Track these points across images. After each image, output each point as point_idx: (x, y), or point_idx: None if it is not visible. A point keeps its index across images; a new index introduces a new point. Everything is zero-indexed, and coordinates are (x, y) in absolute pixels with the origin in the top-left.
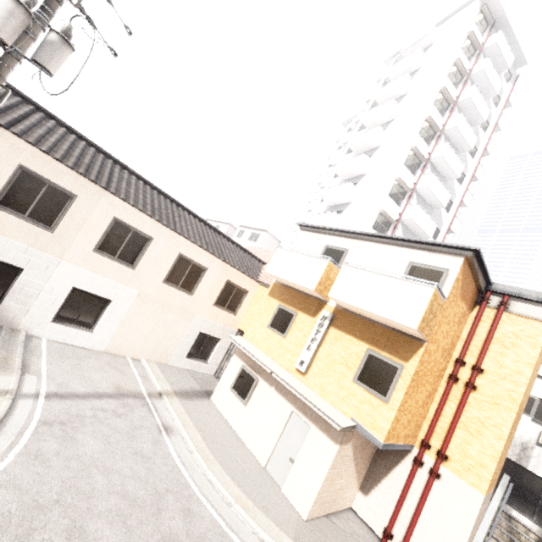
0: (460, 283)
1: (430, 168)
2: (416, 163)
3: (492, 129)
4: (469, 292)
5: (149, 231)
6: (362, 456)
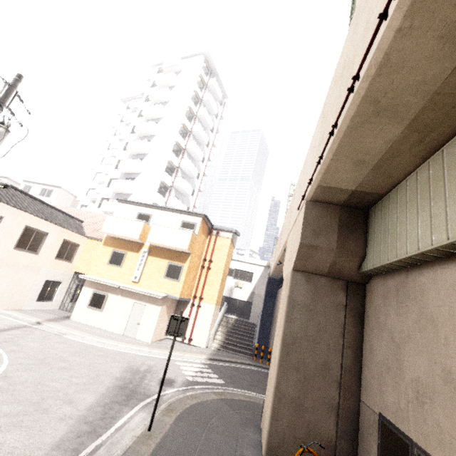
0: (201, 228)
1: (186, 154)
2: (178, 151)
3: (215, 132)
4: (205, 230)
5: None
6: (170, 311)
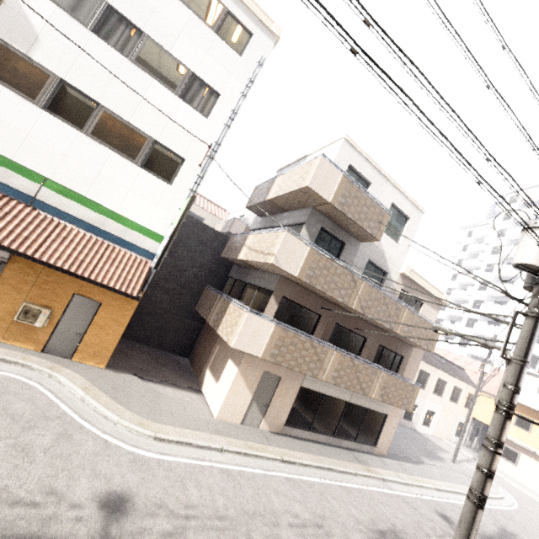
0: None
1: None
2: None
3: None
4: None
5: (446, 379)
6: None
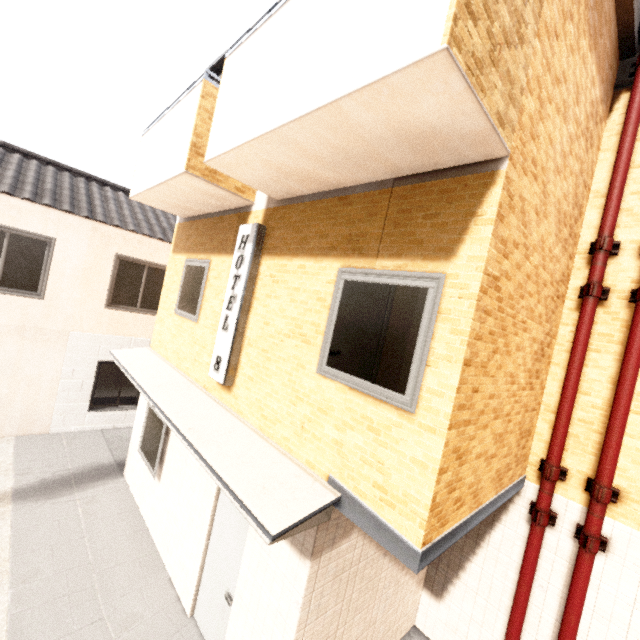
0: None
1: None
2: None
3: None
4: (605, 30)
5: None
6: None
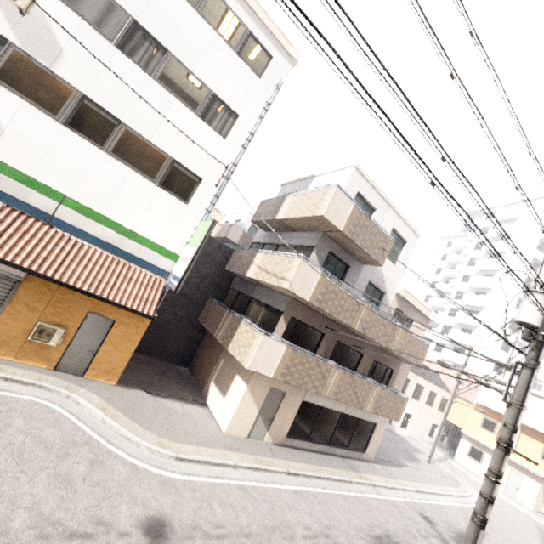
0: None
1: None
2: None
3: None
4: None
5: (423, 385)
6: None
